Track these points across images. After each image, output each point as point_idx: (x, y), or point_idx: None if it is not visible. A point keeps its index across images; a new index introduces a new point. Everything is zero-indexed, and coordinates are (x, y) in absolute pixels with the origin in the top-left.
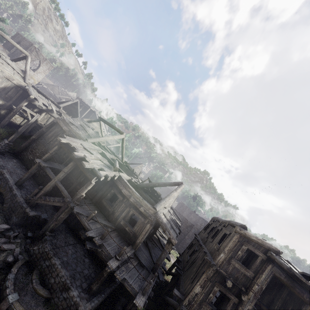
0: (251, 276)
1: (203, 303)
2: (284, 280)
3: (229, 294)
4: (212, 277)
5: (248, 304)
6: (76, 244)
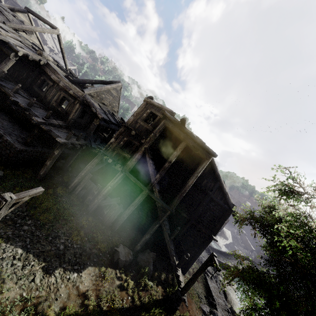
0: (151, 130)
1: (116, 147)
2: (171, 128)
3: (134, 141)
4: (124, 132)
5: (145, 145)
6: (14, 123)
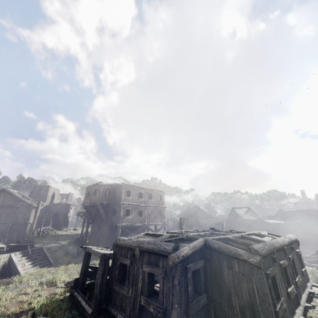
0: None
1: None
2: None
3: None
4: None
5: None
6: None
